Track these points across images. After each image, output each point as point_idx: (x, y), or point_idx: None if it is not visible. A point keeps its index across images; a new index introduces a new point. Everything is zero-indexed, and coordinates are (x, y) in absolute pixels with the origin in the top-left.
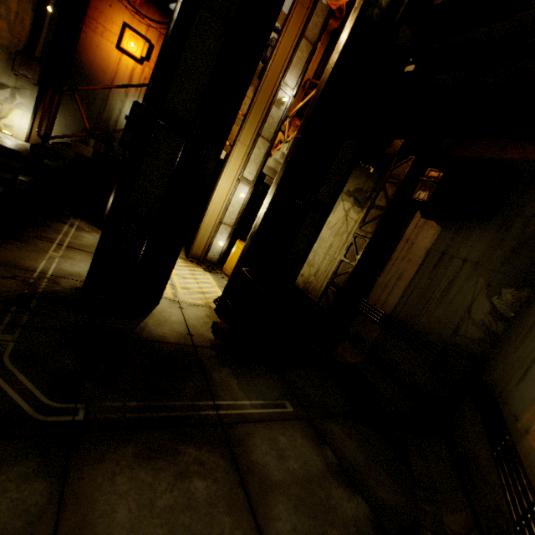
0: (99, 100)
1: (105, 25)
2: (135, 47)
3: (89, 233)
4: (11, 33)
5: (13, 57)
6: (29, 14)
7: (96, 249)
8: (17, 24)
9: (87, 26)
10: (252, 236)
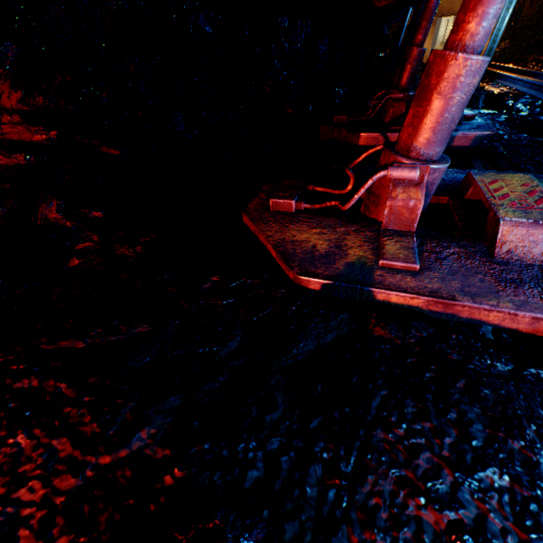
0: None
1: None
2: None
3: None
4: None
5: None
6: None
7: None
8: None
9: None
10: None
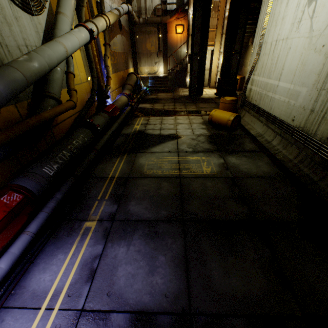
0: (175, 52)
1: (171, 30)
2: (179, 30)
3: (184, 89)
4: (155, 48)
5: (157, 54)
6: (157, 41)
7: (189, 85)
8: (155, 45)
9: (168, 33)
10: (220, 70)
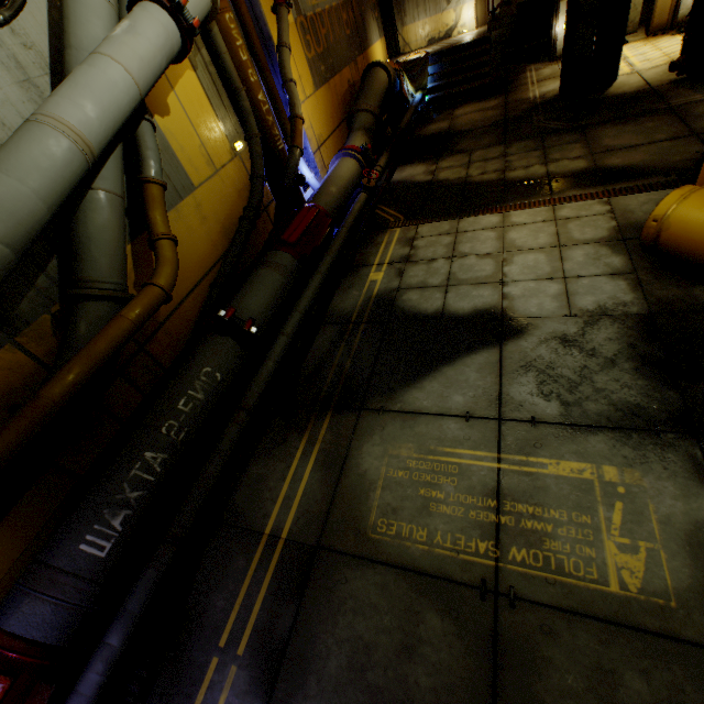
0: None
1: None
2: None
3: (544, 69)
4: None
5: None
6: None
7: (563, 58)
8: None
9: None
10: None
